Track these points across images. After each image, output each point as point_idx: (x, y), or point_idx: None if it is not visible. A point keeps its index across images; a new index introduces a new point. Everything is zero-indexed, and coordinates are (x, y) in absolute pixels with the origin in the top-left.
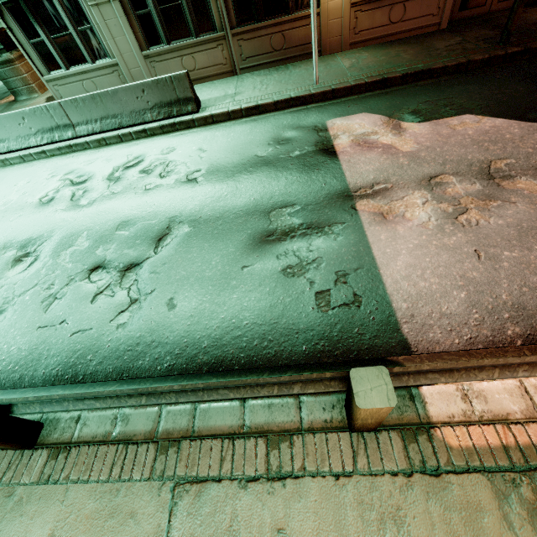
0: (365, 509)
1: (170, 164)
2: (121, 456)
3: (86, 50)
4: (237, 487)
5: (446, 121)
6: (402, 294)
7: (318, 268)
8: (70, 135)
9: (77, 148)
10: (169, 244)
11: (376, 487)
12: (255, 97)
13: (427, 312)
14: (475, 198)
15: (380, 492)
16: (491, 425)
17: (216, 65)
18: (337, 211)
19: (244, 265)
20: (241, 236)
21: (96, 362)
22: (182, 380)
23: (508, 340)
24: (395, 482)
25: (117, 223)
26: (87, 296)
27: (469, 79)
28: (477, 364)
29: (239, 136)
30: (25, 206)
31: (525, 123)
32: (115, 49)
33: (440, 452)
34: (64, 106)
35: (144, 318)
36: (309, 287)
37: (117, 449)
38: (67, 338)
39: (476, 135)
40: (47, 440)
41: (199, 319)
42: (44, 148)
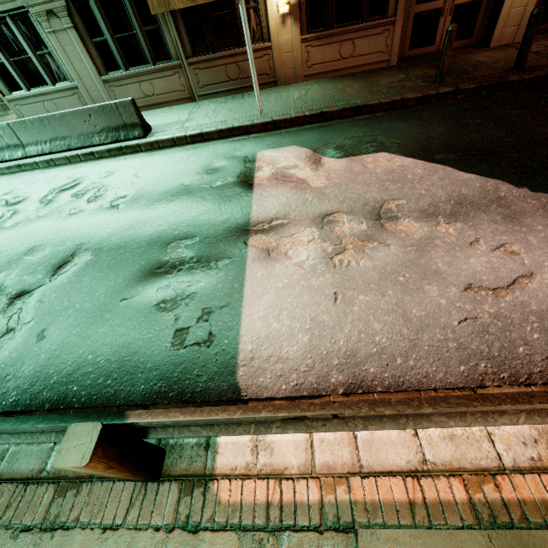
0: None
1: (102, 188)
2: None
3: (46, 73)
4: (8, 537)
5: (362, 158)
6: (252, 336)
7: (189, 304)
8: (20, 155)
9: (27, 168)
10: (66, 272)
11: (135, 542)
12: (202, 125)
13: (267, 355)
14: (356, 238)
15: None
16: (265, 480)
17: (175, 92)
18: (230, 245)
19: (124, 298)
20: (134, 267)
21: None
22: None
23: (332, 388)
24: (154, 537)
25: (29, 248)
26: None
27: (399, 116)
28: (214, 421)
29: (175, 163)
30: None
31: (430, 164)
32: (74, 74)
33: (208, 507)
34: (13, 127)
35: (11, 349)
36: (172, 323)
37: None
38: None
39: (382, 174)
40: None
41: (60, 352)
42: None
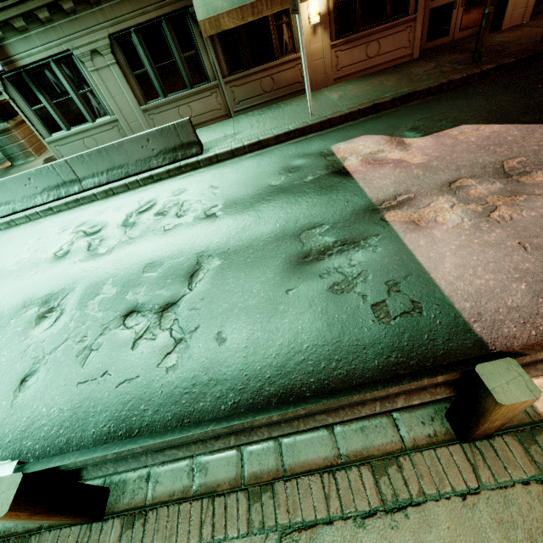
0: (508, 529)
1: (185, 203)
2: (208, 513)
3: (87, 111)
4: (353, 527)
5: (446, 132)
6: (461, 295)
7: (366, 281)
8: (77, 189)
9: (84, 201)
10: (202, 279)
11: (511, 500)
12: (255, 134)
13: (493, 308)
14: (500, 196)
15: (518, 506)
16: None
17: (212, 111)
18: (368, 224)
19: (288, 289)
20: (276, 261)
21: (152, 411)
22: (287, 407)
23: None
24: (530, 491)
25: (143, 266)
26: (126, 343)
27: (454, 95)
28: None
29: (248, 170)
30: (40, 263)
31: (522, 126)
32: (114, 107)
33: None
34: (70, 162)
35: (194, 357)
36: (362, 301)
37: (201, 505)
38: (113, 390)
39: (479, 141)
40: (116, 507)
41: (254, 349)
42: (51, 205)
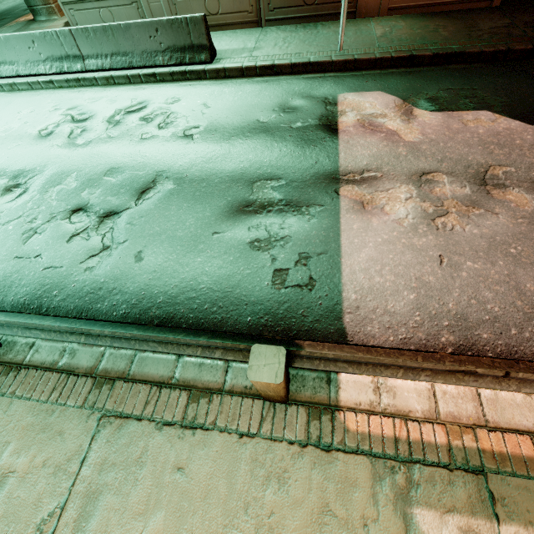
0: (256, 466)
1: (171, 115)
2: (62, 384)
3: None
4: (153, 428)
5: (461, 114)
6: (355, 286)
7: (284, 246)
8: (79, 68)
9: (85, 83)
10: (150, 198)
11: (272, 450)
12: (273, 56)
13: (373, 307)
14: (459, 202)
15: (274, 455)
16: (391, 418)
17: (241, 12)
18: (320, 192)
19: (215, 231)
20: (220, 201)
21: (60, 298)
22: (108, 327)
23: (440, 346)
24: (290, 449)
25: (107, 169)
26: (64, 236)
27: (502, 70)
28: (378, 361)
29: (246, 96)
30: (24, 136)
31: None
32: None
33: (338, 432)
34: (74, 34)
35: (112, 265)
36: (270, 263)
37: (60, 377)
38: (39, 272)
39: (485, 135)
40: (2, 358)
41: (161, 275)
42: (52, 78)
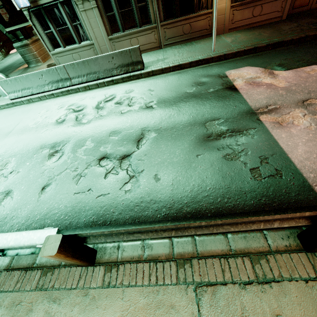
0: None
1: (133, 98)
2: (153, 270)
3: (76, 36)
4: (238, 288)
5: (302, 69)
6: (308, 169)
7: (246, 154)
8: (68, 84)
9: (72, 92)
10: (145, 143)
11: None
12: (177, 60)
13: None
14: None
15: None
16: None
17: (150, 43)
18: (248, 121)
19: (197, 154)
20: (190, 137)
21: (117, 213)
22: (214, 218)
23: None
24: None
25: (109, 132)
26: (101, 174)
27: (309, 46)
28: None
29: (172, 82)
30: (48, 124)
31: None
32: (93, 35)
33: None
34: (66, 67)
35: (141, 186)
36: (244, 166)
37: (149, 265)
38: (94, 199)
39: None
40: (101, 260)
41: (177, 186)
42: (53, 92)
